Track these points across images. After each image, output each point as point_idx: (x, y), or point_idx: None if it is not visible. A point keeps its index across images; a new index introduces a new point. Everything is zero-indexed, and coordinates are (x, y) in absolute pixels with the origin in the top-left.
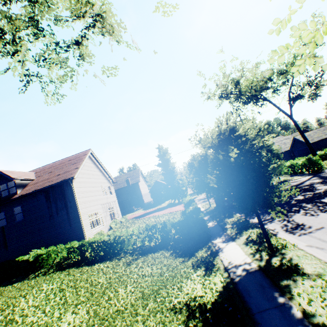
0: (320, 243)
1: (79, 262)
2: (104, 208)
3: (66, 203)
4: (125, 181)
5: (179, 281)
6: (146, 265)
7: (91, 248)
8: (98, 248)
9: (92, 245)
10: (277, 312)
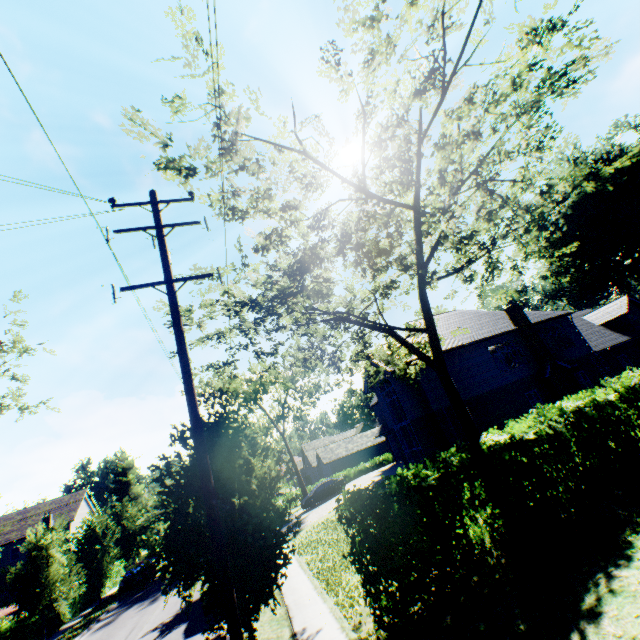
0: None
1: None
2: None
3: None
4: (43, 519)
5: None
6: None
7: None
8: None
9: None
10: None
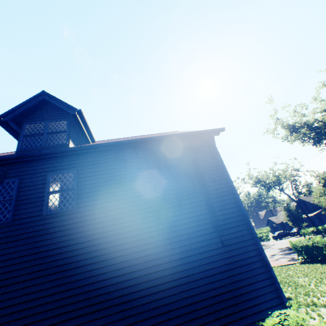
0: None
1: None
2: None
3: (203, 180)
4: None
5: None
6: None
7: None
8: None
9: None
10: None
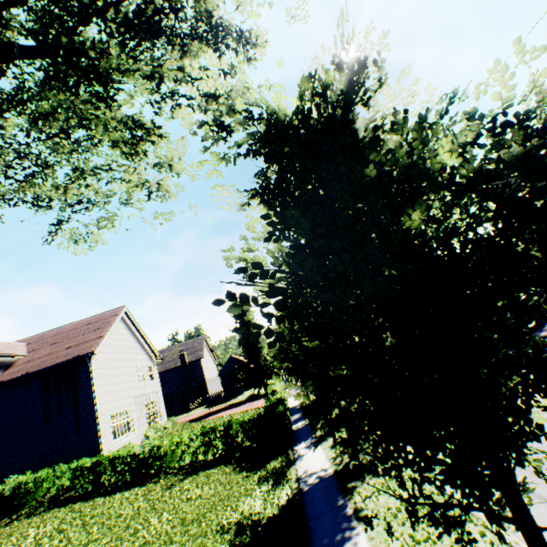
0: None
1: (89, 494)
2: (139, 403)
3: (77, 394)
4: (179, 356)
5: (235, 500)
6: (195, 486)
7: (111, 468)
8: (123, 466)
9: (114, 462)
10: (332, 514)
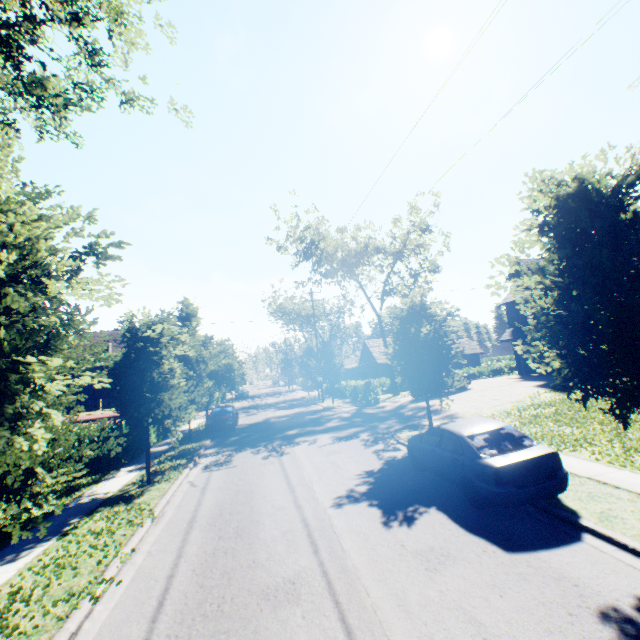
0: (201, 480)
1: None
2: None
3: None
4: None
5: (6, 505)
6: None
7: None
8: None
9: None
10: (53, 528)
